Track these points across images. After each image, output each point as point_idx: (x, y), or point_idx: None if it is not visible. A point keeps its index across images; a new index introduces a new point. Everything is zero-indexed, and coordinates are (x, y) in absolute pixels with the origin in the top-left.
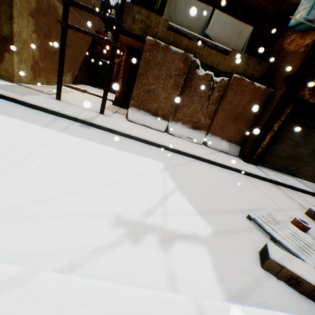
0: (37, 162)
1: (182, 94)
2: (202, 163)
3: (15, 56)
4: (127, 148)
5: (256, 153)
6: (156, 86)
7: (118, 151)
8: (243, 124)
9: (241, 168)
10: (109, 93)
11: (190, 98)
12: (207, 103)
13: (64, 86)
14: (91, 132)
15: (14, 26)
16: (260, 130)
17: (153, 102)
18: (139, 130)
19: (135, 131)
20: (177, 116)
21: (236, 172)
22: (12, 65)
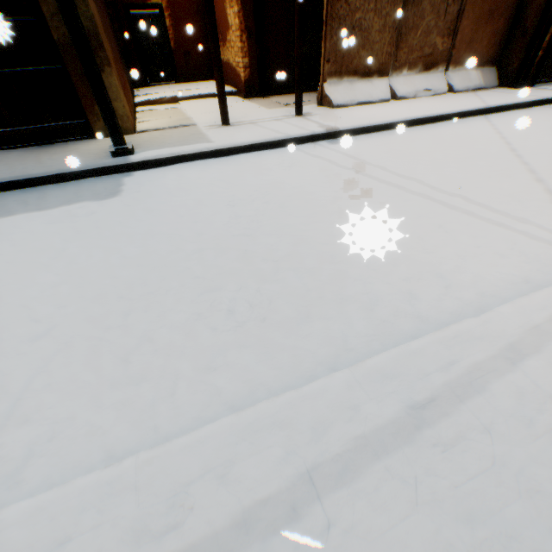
0: (456, 188)
1: (404, 9)
2: (495, 116)
3: (114, 76)
4: (429, 140)
5: (533, 64)
6: (363, 14)
7: (436, 146)
8: (500, 20)
9: (537, 97)
10: (184, 85)
11: (417, 10)
12: (445, 6)
13: (134, 108)
14: (359, 143)
15: (88, 2)
16: (539, 17)
17: (361, 51)
18: (380, 112)
19: (384, 115)
20: (400, 60)
21: (532, 106)
22: (117, 97)
